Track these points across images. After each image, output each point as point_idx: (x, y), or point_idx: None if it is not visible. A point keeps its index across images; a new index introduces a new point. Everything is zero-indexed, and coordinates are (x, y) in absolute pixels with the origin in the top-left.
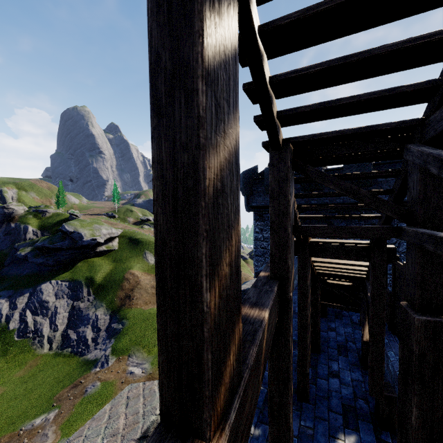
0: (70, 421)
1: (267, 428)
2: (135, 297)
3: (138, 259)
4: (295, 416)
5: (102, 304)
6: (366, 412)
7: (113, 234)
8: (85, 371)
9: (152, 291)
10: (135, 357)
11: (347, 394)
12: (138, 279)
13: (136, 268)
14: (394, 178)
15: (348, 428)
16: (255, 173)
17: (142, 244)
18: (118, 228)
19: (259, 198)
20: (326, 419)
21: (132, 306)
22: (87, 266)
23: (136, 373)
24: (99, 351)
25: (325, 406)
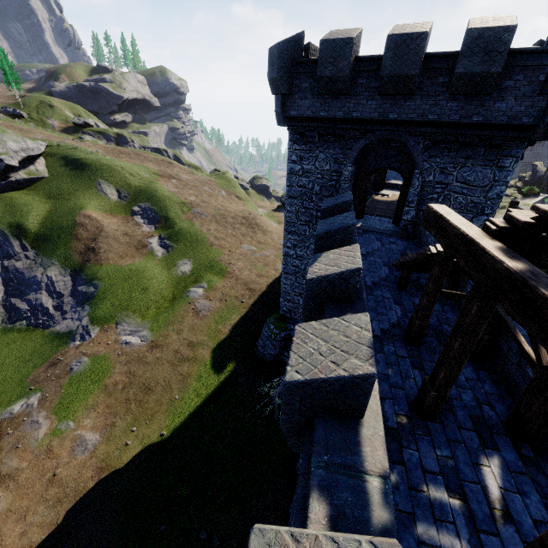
0: (64, 404)
1: (403, 470)
2: (102, 250)
3: (90, 194)
4: (426, 443)
5: (53, 261)
6: (496, 422)
7: (31, 150)
8: (60, 346)
9: (126, 239)
10: (125, 324)
11: (469, 401)
12: (99, 225)
13: (90, 208)
14: (529, 82)
15: (485, 446)
16: (300, 49)
17: (90, 169)
18: (36, 140)
19: (304, 102)
20: (460, 440)
21: (101, 262)
22: (4, 207)
23: (134, 343)
24: (71, 321)
25: (453, 422)
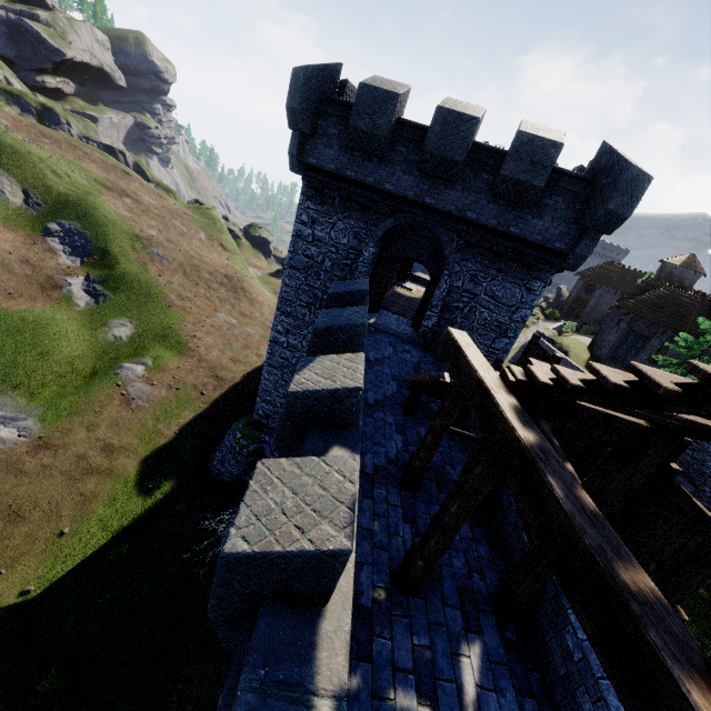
0: None
1: (369, 669)
2: None
3: None
4: (403, 628)
5: None
6: (484, 596)
7: None
8: None
9: (25, 270)
10: None
11: (460, 568)
12: None
13: None
14: (567, 207)
15: (469, 629)
16: (333, 83)
17: None
18: None
19: (328, 151)
20: (442, 621)
21: None
22: None
23: (5, 437)
24: None
25: (438, 597)
